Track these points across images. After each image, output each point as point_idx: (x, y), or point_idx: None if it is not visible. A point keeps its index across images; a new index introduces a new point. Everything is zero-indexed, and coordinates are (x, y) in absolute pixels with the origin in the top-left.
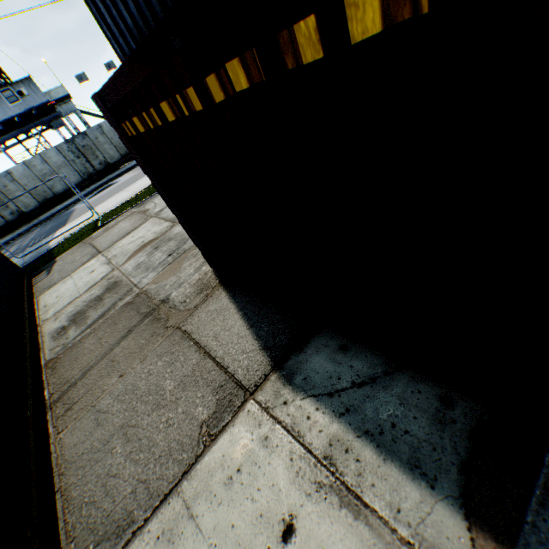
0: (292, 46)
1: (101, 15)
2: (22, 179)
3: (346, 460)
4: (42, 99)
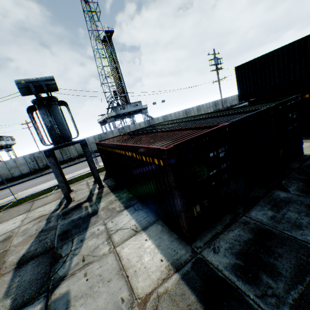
0: (303, 96)
1: (240, 90)
2: (131, 129)
3: (306, 141)
4: (141, 107)
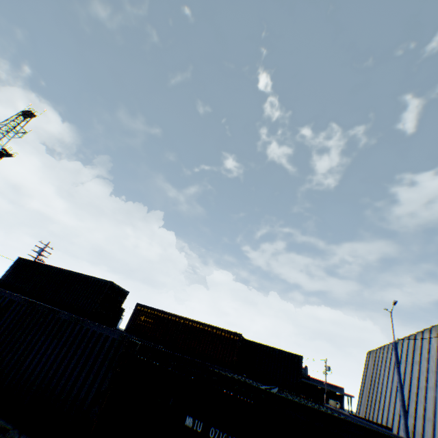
0: None
1: (5, 276)
2: None
3: None
4: None
